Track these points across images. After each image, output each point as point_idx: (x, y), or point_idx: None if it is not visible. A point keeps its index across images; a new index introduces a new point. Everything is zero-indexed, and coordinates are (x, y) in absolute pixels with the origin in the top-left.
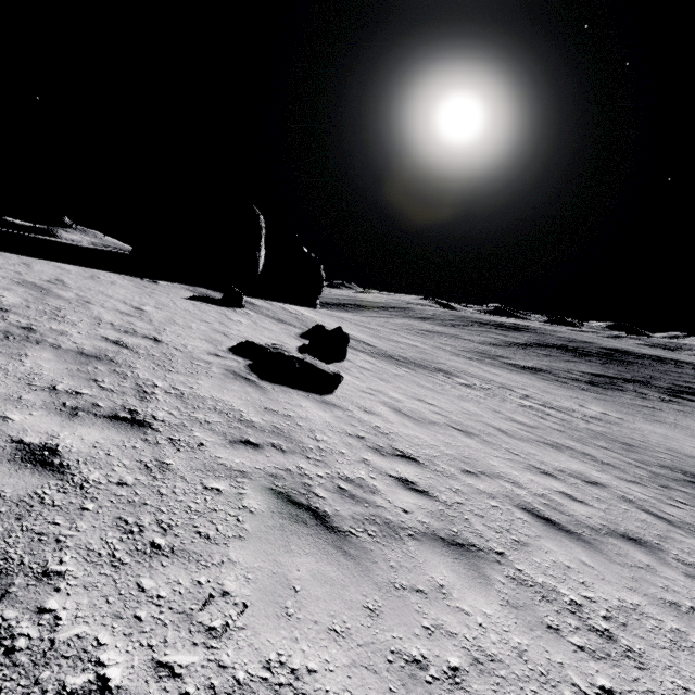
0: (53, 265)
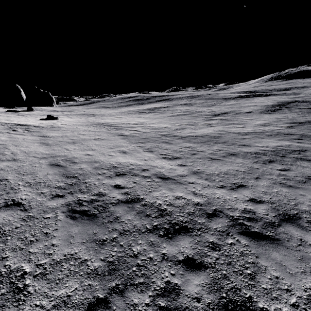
0: None
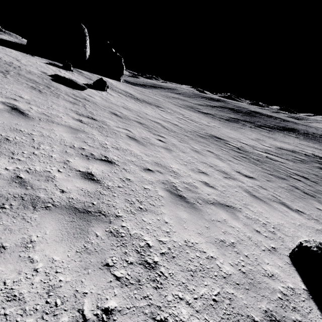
0: None
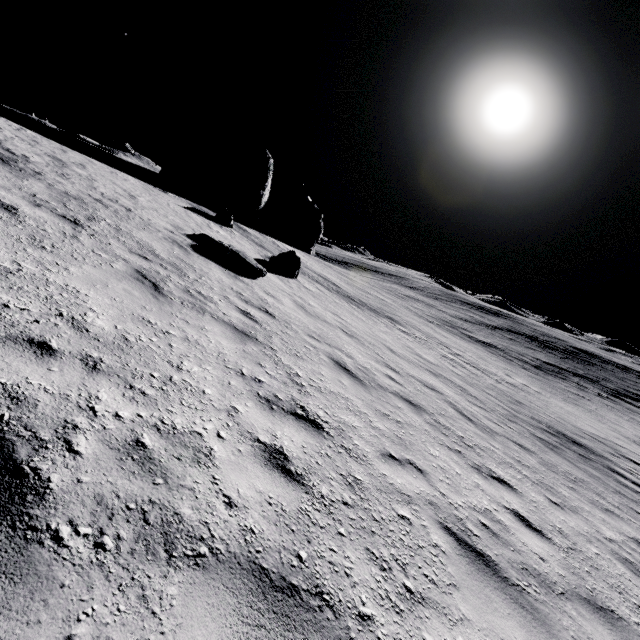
0: (85, 157)
